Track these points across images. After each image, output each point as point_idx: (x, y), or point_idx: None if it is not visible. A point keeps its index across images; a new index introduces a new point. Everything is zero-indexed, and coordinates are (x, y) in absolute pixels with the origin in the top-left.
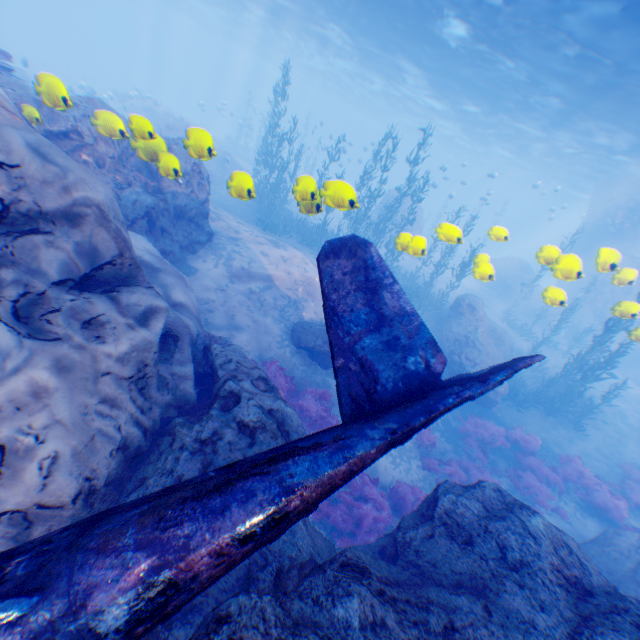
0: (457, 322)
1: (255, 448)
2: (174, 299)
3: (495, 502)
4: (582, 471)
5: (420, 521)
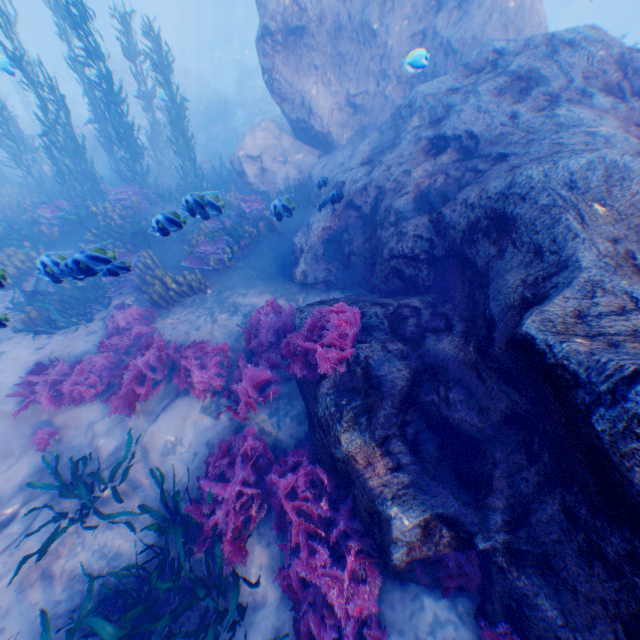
0: None
1: None
2: None
3: None
4: None
5: None
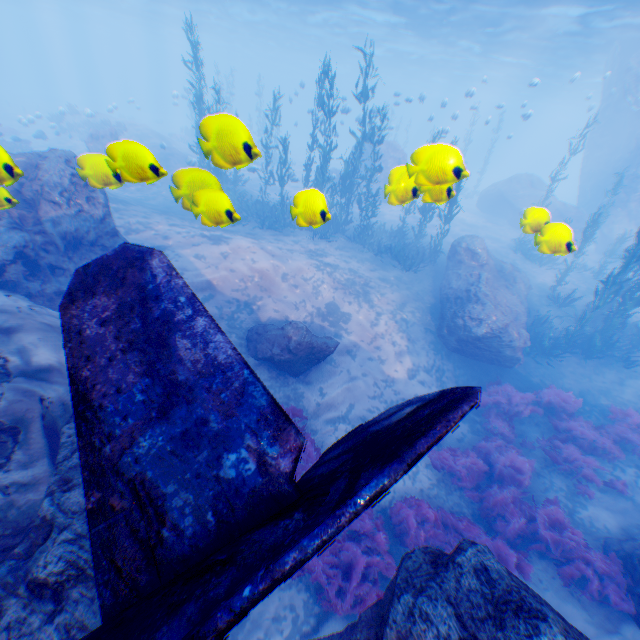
0: (455, 274)
1: (60, 621)
2: (37, 364)
3: (478, 603)
4: (639, 423)
5: (375, 635)
